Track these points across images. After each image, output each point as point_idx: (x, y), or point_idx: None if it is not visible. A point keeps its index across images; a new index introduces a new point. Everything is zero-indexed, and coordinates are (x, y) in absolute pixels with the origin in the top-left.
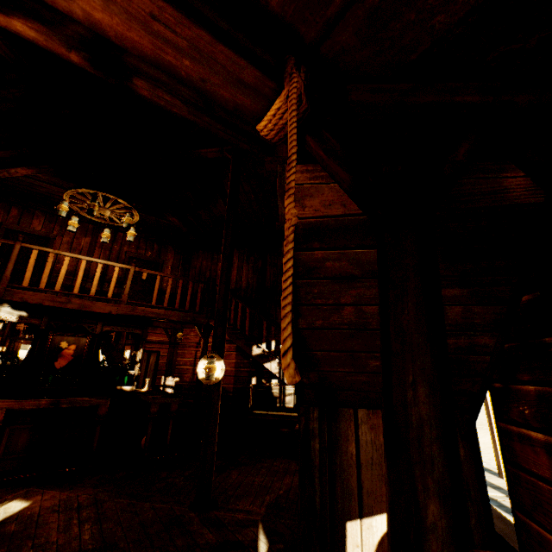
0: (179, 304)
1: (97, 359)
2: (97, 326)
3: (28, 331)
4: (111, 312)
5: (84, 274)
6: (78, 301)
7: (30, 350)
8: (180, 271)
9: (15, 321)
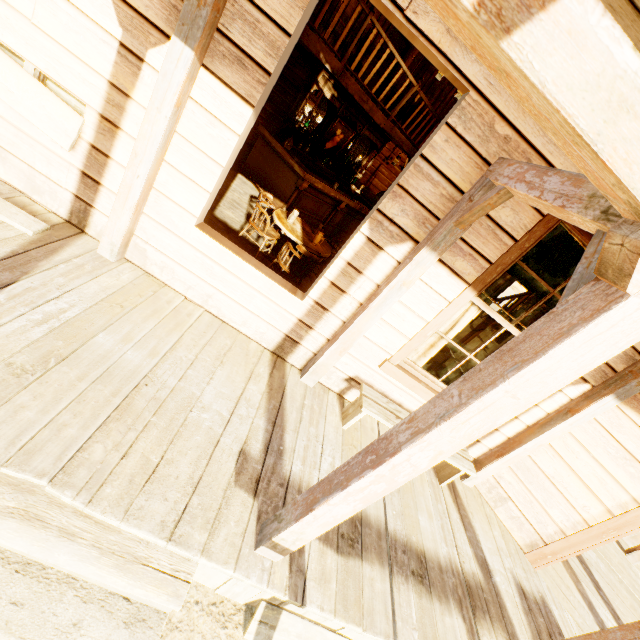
0: (394, 106)
1: (345, 151)
2: (364, 129)
3: (325, 107)
4: (380, 125)
5: (355, 29)
6: (371, 104)
7: (319, 124)
8: (418, 68)
9: (328, 98)
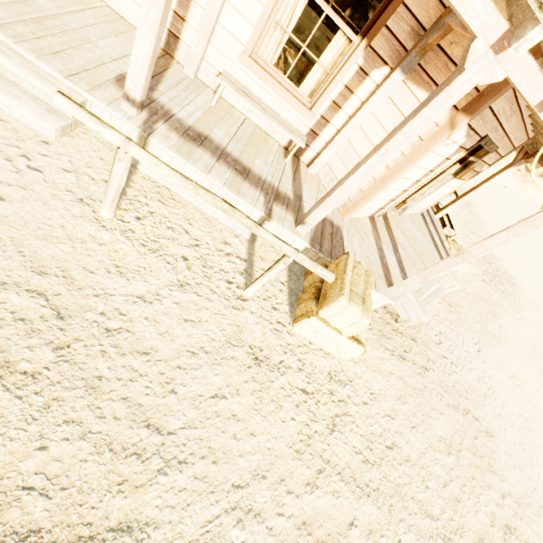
0: None
1: None
2: None
3: None
4: None
5: None
6: None
7: None
8: None
9: None
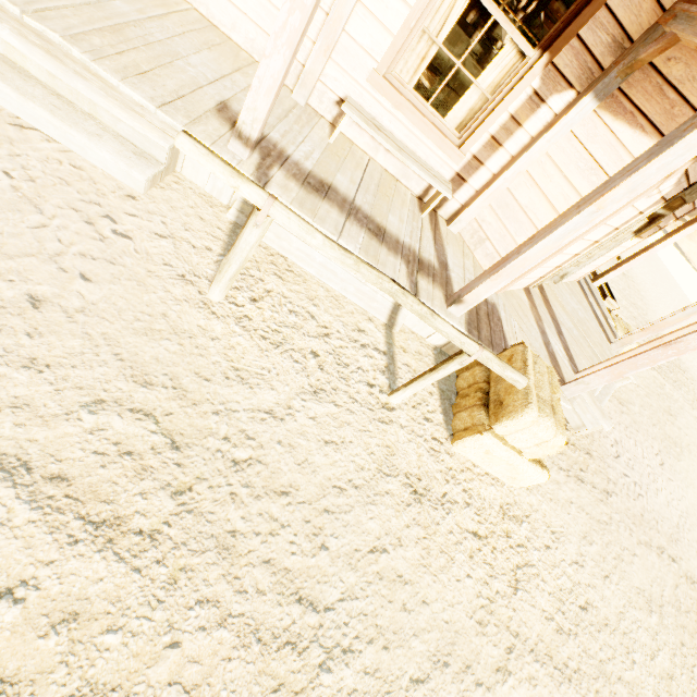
0: None
1: None
2: None
3: None
4: None
5: None
6: None
7: None
8: None
9: None
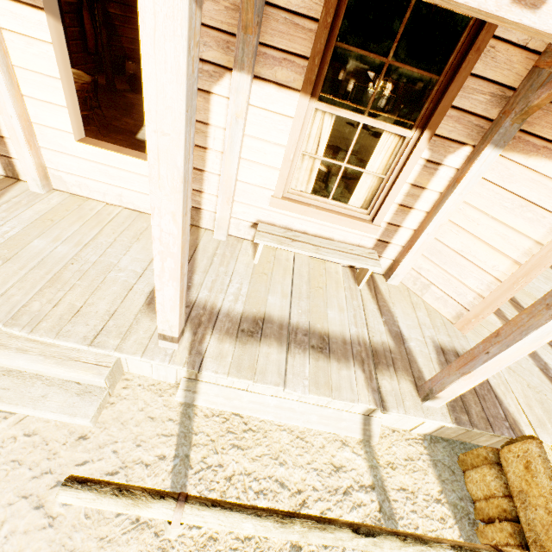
0: None
1: None
2: None
3: None
4: None
5: None
6: None
7: None
8: None
9: None
